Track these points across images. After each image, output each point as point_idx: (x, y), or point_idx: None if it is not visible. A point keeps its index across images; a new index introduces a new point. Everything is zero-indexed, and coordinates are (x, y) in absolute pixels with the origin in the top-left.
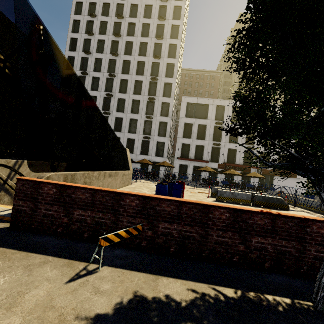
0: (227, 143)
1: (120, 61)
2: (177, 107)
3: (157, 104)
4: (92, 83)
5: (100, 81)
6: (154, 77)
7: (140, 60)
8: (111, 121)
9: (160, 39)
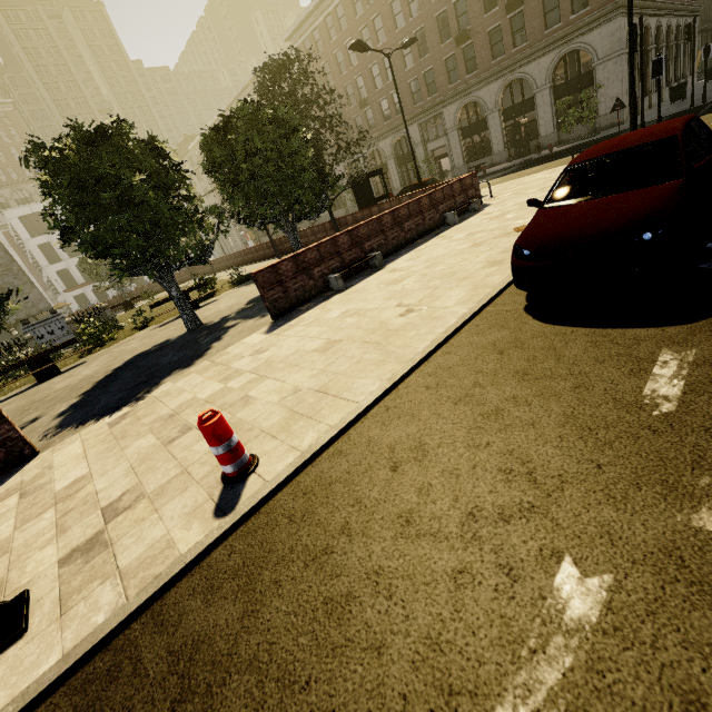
0: None
1: None
2: None
3: None
4: None
5: None
6: None
7: None
8: None
9: None
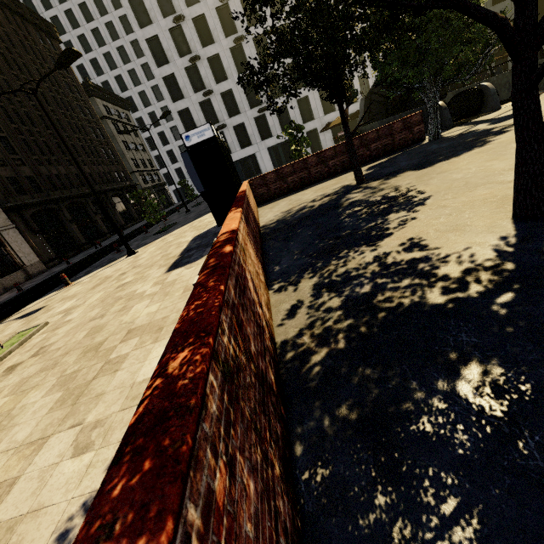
0: None
1: None
2: None
3: None
4: (197, 33)
5: (210, 21)
6: None
7: None
8: None
9: None
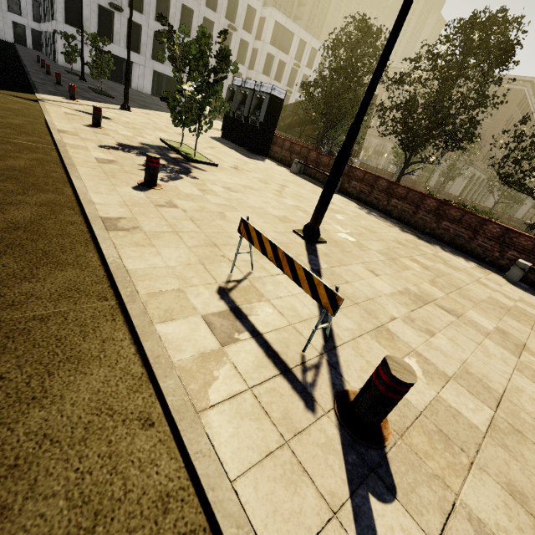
0: (296, 92)
1: None
2: None
3: (242, 5)
4: None
5: None
6: None
7: None
8: (175, 9)
9: None
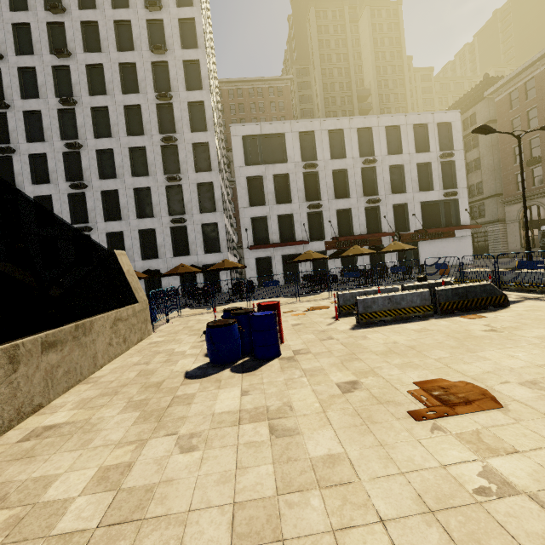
0: (332, 200)
1: (79, 68)
2: (227, 155)
3: (184, 148)
4: (28, 126)
5: (46, 119)
6: (163, 93)
7: (125, 60)
8: (93, 201)
9: (157, 10)
